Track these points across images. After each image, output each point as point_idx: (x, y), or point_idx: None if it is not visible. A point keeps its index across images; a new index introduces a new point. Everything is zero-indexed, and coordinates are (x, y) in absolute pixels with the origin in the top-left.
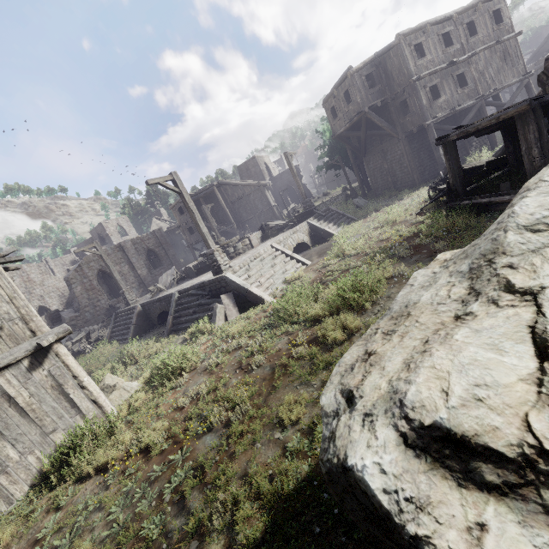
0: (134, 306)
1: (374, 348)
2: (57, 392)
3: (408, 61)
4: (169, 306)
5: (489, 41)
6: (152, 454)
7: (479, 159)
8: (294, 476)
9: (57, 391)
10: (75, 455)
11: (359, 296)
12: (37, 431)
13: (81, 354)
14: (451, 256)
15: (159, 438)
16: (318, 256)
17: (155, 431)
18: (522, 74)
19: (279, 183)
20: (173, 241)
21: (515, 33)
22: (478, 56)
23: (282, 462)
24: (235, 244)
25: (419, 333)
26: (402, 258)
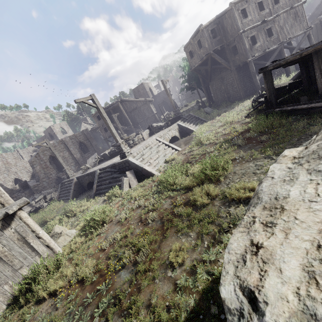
0: (72, 179)
1: (259, 240)
2: (21, 242)
3: (237, 20)
4: (94, 178)
5: (286, 7)
6: (85, 283)
7: (280, 82)
8: (184, 309)
9: (21, 242)
10: (35, 284)
11: (216, 173)
12: (9, 268)
13: (41, 209)
14: (299, 154)
15: (90, 273)
16: (185, 145)
17: (87, 266)
18: (306, 28)
19: (158, 99)
20: (95, 136)
21: (301, 2)
22: (279, 17)
23: (175, 297)
24: (133, 138)
25: (302, 231)
26: (240, 146)
